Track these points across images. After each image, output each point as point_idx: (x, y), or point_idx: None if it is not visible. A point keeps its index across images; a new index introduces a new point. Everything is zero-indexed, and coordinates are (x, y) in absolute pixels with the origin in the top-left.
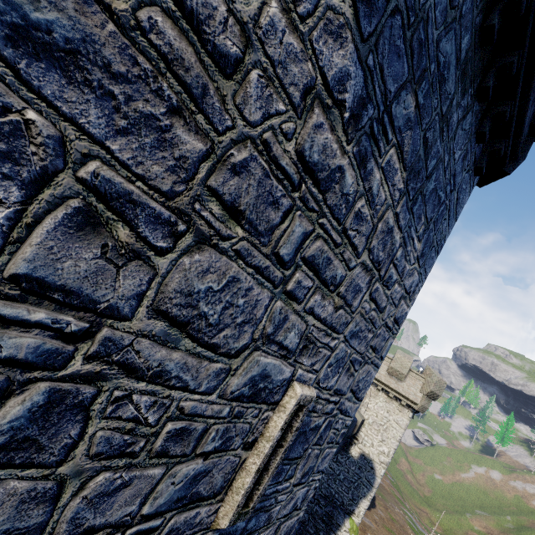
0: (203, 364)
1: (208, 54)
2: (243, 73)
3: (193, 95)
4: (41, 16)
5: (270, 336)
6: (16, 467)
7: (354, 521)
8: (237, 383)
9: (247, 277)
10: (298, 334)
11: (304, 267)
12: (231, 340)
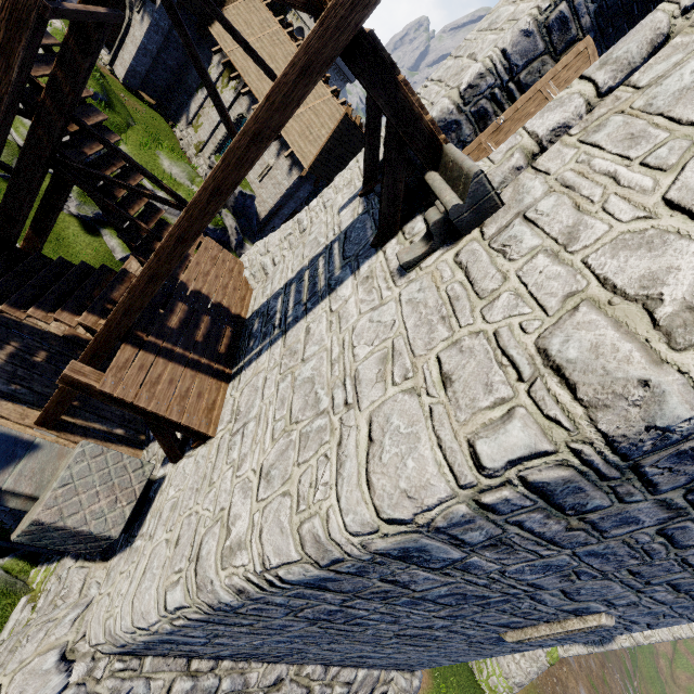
0: (560, 601)
1: (673, 546)
2: (692, 547)
3: (650, 554)
4: (602, 551)
5: (607, 599)
6: (479, 606)
7: (557, 650)
8: (569, 607)
9: (617, 586)
10: (628, 601)
11: (665, 585)
12: (583, 598)
